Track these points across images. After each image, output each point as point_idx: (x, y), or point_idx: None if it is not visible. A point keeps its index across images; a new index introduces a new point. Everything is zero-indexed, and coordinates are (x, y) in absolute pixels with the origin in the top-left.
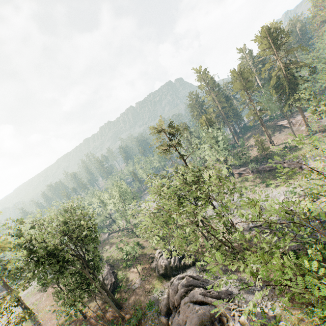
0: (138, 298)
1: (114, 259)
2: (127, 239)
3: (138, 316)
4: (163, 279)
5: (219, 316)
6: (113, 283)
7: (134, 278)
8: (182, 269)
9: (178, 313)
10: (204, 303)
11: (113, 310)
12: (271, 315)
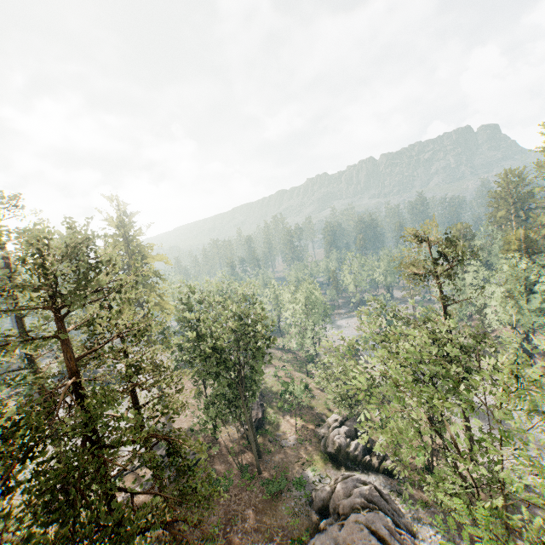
0: (285, 461)
1: (267, 387)
2: (291, 370)
3: (280, 486)
4: (328, 461)
5: None
6: (259, 420)
7: (287, 431)
8: (363, 466)
9: (339, 524)
10: (385, 543)
11: (250, 454)
12: None
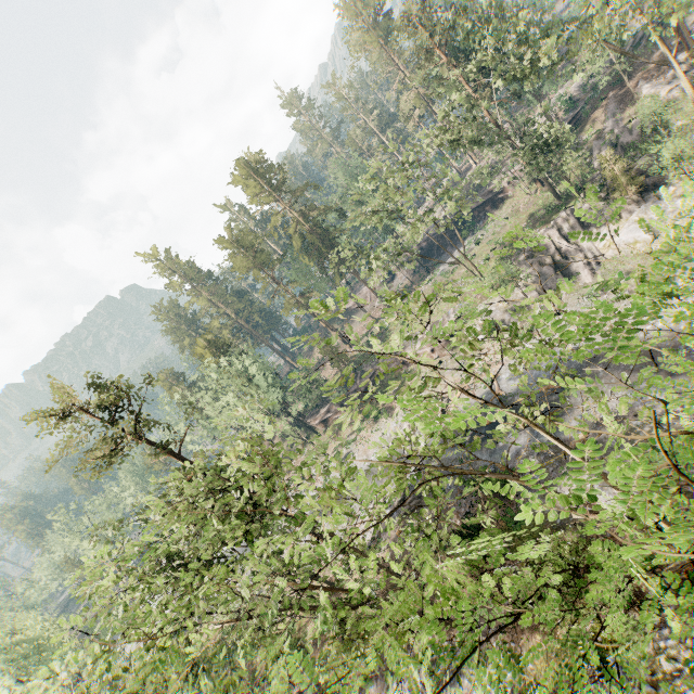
0: None
1: None
2: None
3: None
4: None
5: None
6: None
7: None
8: None
9: None
10: None
11: None
12: None
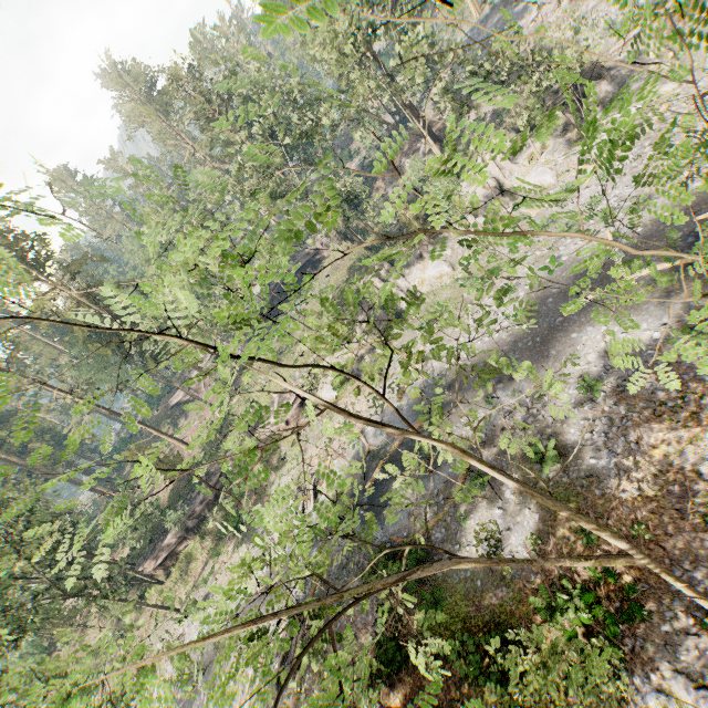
0: None
1: None
2: None
3: None
4: None
5: None
6: None
7: None
8: None
9: None
10: None
11: None
12: None
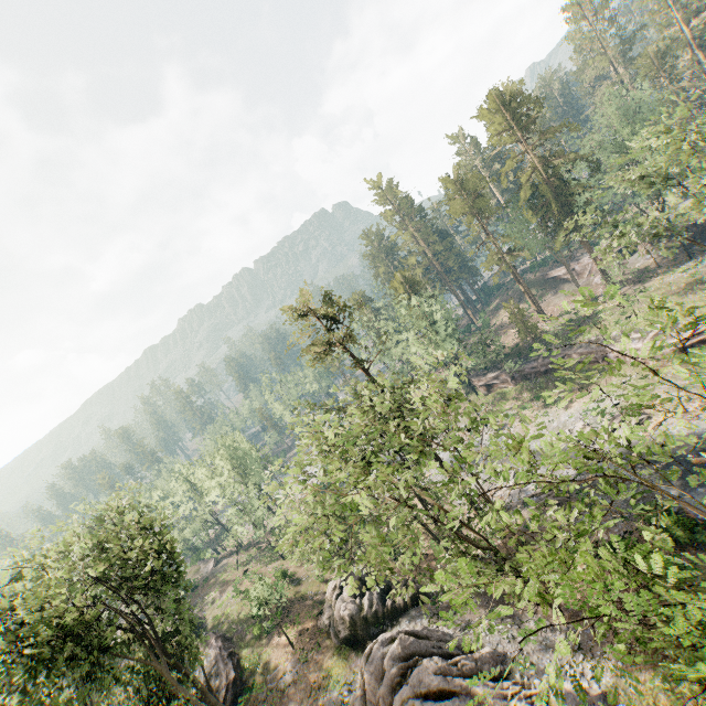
0: None
1: (232, 621)
2: (260, 568)
3: None
4: (349, 652)
5: None
6: (233, 683)
7: (281, 660)
8: (390, 618)
9: None
10: (445, 694)
11: None
12: (595, 694)
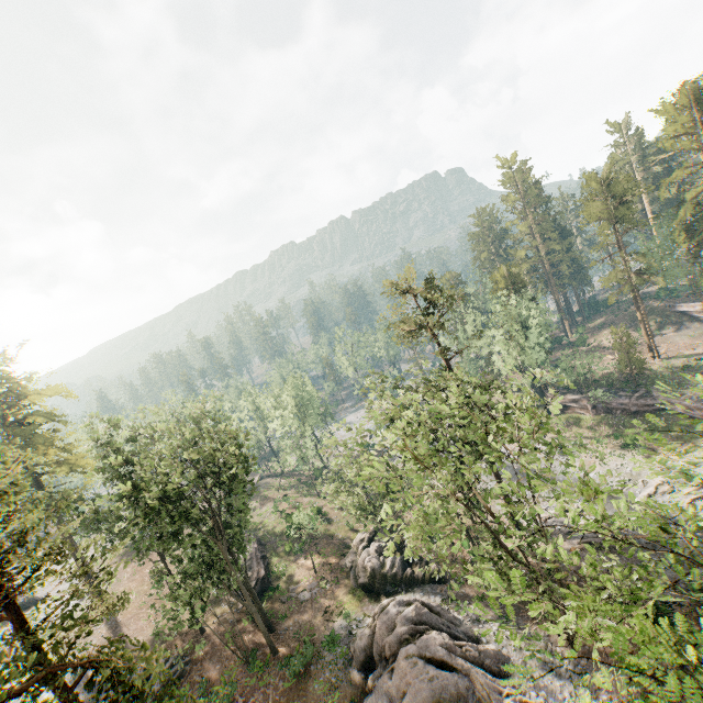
0: (308, 620)
1: (267, 531)
2: (297, 497)
3: (306, 657)
4: (363, 596)
5: (475, 701)
6: (262, 580)
7: (304, 579)
8: (406, 584)
9: (389, 672)
10: (446, 667)
11: (257, 633)
12: None
